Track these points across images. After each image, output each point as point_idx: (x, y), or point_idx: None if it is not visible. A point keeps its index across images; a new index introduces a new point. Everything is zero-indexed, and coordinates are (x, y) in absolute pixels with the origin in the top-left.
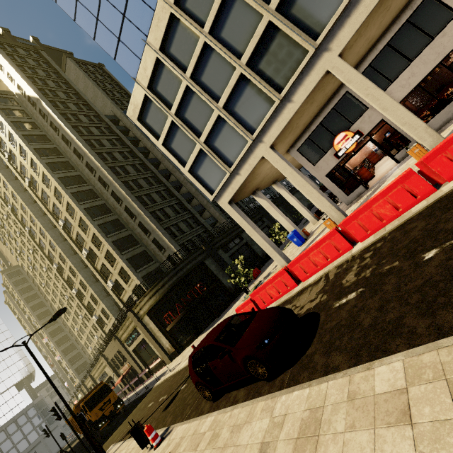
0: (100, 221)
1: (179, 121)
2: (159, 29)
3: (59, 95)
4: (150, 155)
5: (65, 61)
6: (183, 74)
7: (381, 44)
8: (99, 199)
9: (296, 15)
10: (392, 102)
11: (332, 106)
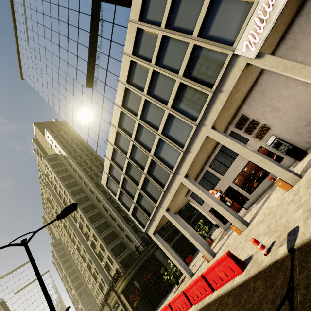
0: (96, 225)
1: (123, 190)
2: (110, 152)
3: (78, 151)
4: None
5: None
6: (122, 171)
7: (217, 150)
8: (96, 209)
9: (162, 157)
10: (214, 202)
11: (201, 176)
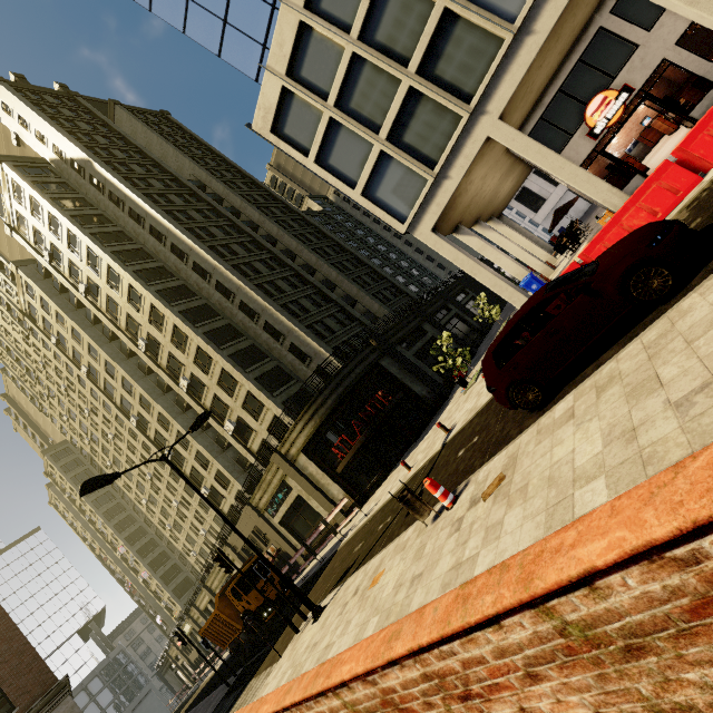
0: (205, 329)
1: (342, 115)
2: None
3: (116, 155)
4: (259, 232)
5: (113, 111)
6: (346, 36)
7: None
8: (197, 299)
9: None
10: None
11: (577, 57)
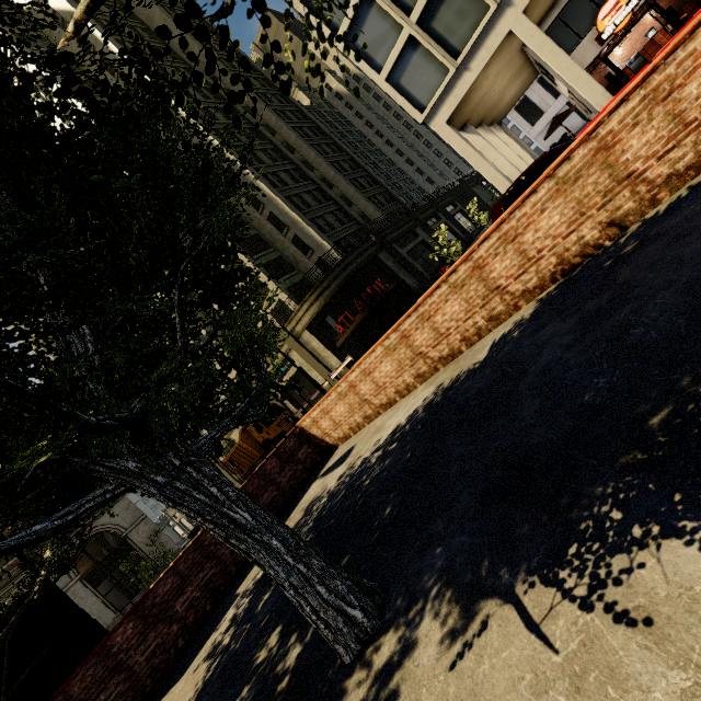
0: None
1: None
2: None
3: (102, 10)
4: (256, 121)
5: None
6: None
7: None
8: None
9: None
10: None
11: None
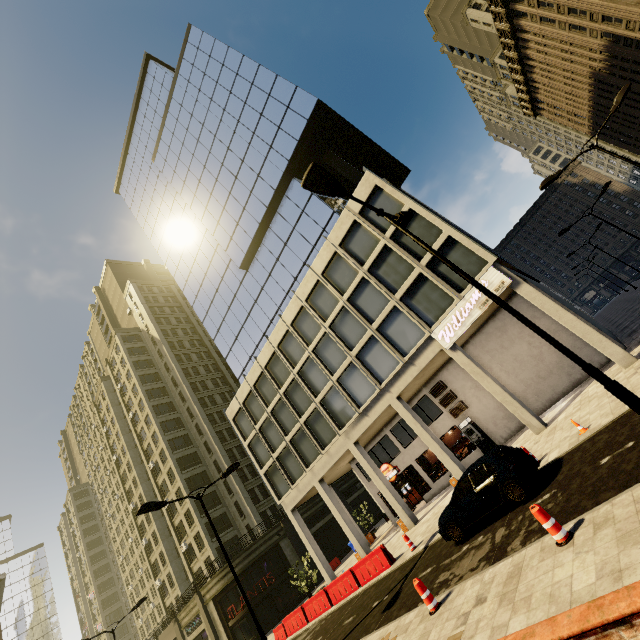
0: (188, 474)
1: (261, 435)
2: (254, 375)
3: (178, 334)
4: None
5: None
6: (266, 408)
7: None
8: (192, 447)
9: (331, 408)
10: (383, 485)
11: (377, 440)
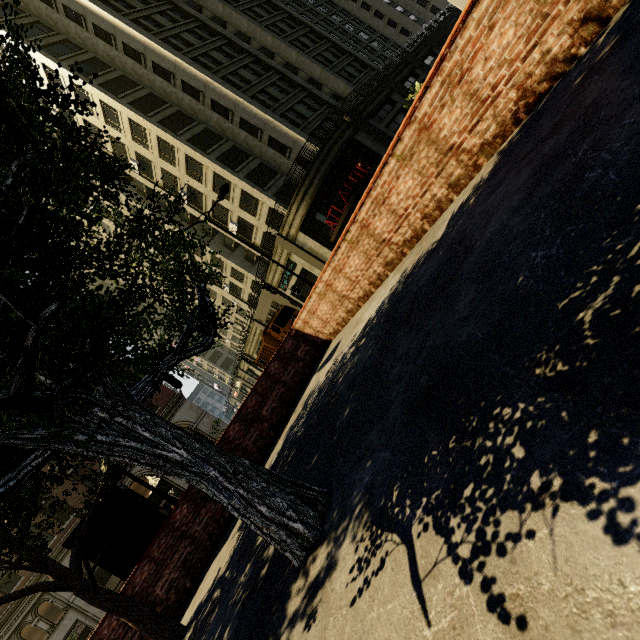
0: (187, 136)
1: None
2: None
3: None
4: (204, 15)
5: None
6: None
7: None
8: (169, 106)
9: None
10: None
11: None
